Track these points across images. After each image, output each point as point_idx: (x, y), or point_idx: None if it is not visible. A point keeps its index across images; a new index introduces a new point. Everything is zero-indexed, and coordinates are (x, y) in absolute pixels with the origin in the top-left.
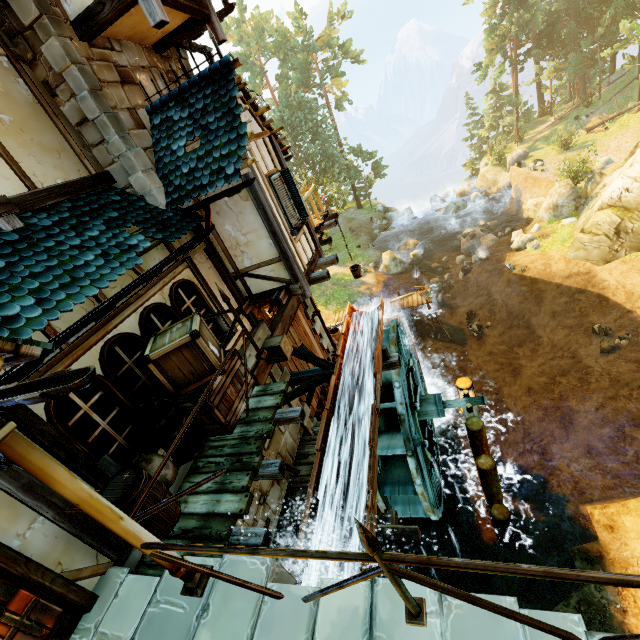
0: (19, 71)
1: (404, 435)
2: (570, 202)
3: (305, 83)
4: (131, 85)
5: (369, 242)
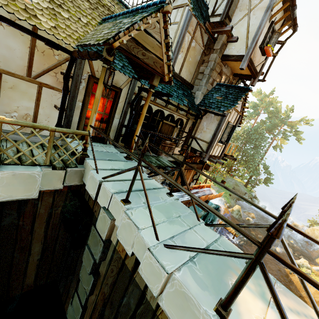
0: (202, 54)
1: None
2: None
3: (270, 130)
4: (220, 76)
5: (235, 198)
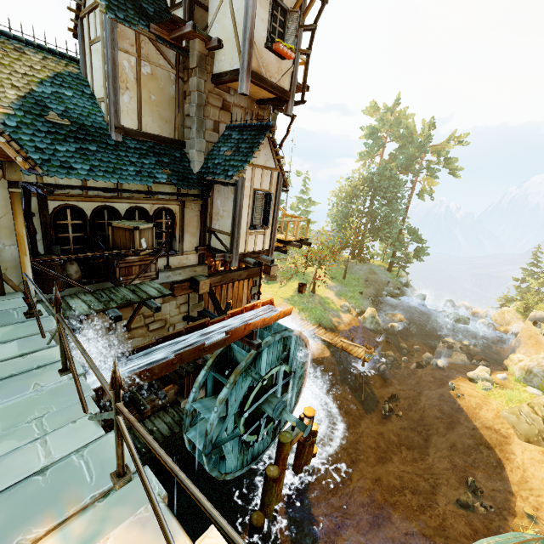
0: (176, 83)
1: (223, 391)
2: None
3: (406, 167)
4: (226, 111)
5: (372, 296)
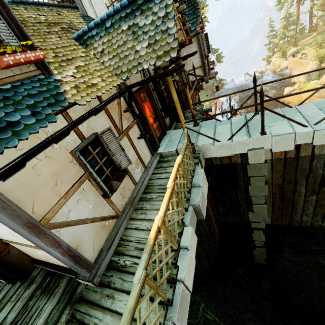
0: None
1: None
2: (316, 72)
3: None
4: None
5: (212, 94)
